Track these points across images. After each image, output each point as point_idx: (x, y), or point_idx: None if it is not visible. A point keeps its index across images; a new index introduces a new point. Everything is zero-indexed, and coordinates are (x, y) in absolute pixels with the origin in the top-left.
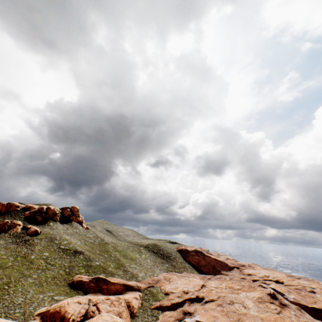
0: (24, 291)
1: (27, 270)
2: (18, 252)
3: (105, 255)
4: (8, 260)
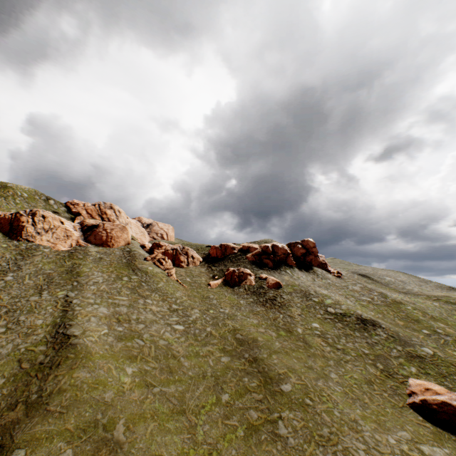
0: (347, 419)
1: (311, 361)
2: (273, 320)
3: (422, 331)
4: (270, 337)
